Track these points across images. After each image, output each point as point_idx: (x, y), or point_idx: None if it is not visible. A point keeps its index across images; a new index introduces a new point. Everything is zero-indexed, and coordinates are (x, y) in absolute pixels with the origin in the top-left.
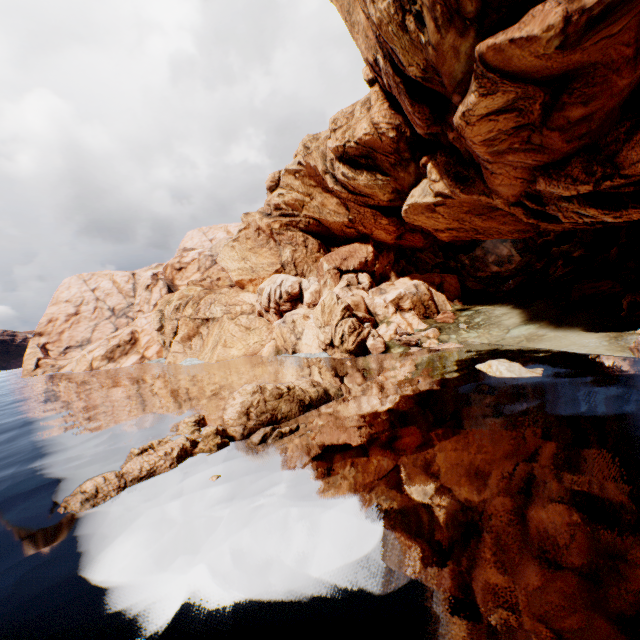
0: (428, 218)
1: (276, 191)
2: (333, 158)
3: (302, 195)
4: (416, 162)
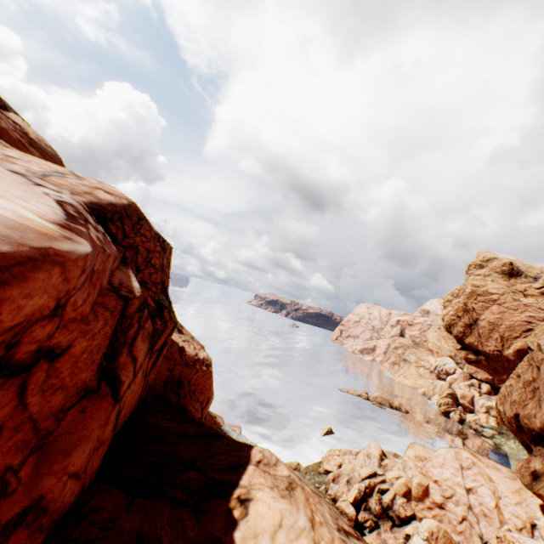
0: None
1: None
2: None
3: None
4: None
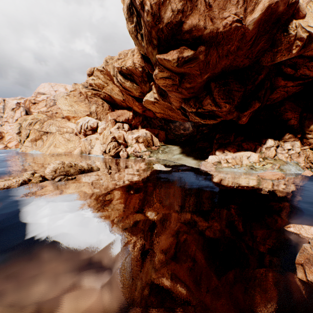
0: (152, 107)
1: (91, 77)
2: (117, 71)
3: (103, 82)
4: (149, 83)
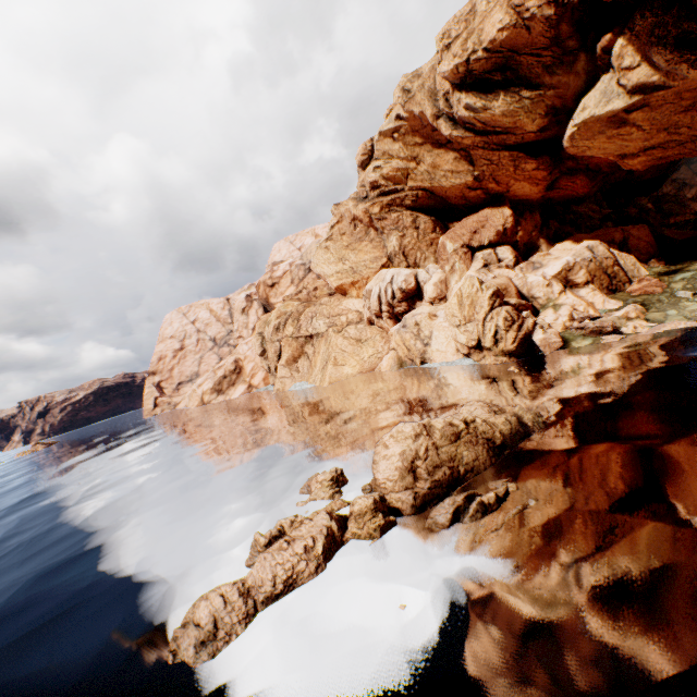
0: (610, 139)
1: (370, 165)
2: (448, 90)
3: (404, 161)
4: (588, 51)
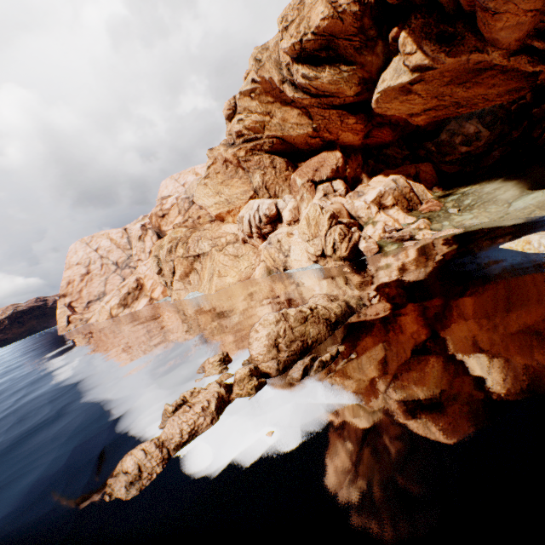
0: (402, 103)
1: (235, 118)
2: (289, 62)
3: (261, 115)
4: (383, 39)
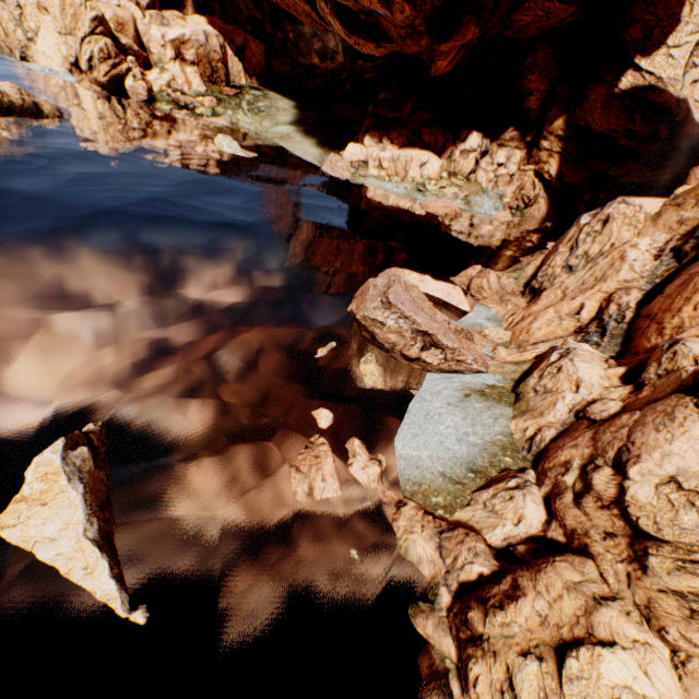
0: None
1: None
2: None
3: None
4: None
